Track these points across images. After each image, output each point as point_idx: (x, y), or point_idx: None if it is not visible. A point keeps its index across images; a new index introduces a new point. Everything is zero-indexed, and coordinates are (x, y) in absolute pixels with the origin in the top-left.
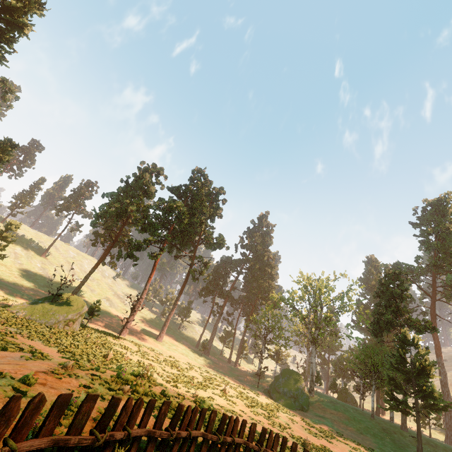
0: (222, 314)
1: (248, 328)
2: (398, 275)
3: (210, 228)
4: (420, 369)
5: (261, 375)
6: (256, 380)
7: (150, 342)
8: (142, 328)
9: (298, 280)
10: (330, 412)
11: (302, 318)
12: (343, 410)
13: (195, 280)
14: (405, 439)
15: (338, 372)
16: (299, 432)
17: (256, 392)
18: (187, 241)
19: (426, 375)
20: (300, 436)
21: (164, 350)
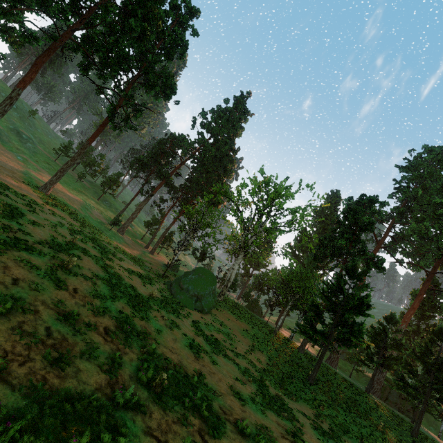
0: (151, 195)
1: (177, 218)
2: (373, 203)
3: (158, 60)
4: (357, 304)
5: (175, 268)
6: (166, 271)
7: (21, 186)
8: (28, 172)
9: (254, 177)
10: (232, 319)
11: (242, 219)
12: (247, 321)
13: (115, 127)
14: (299, 361)
15: (256, 285)
16: (170, 346)
17: (150, 281)
18: (116, 66)
19: (359, 312)
20: (165, 355)
21: (37, 201)
